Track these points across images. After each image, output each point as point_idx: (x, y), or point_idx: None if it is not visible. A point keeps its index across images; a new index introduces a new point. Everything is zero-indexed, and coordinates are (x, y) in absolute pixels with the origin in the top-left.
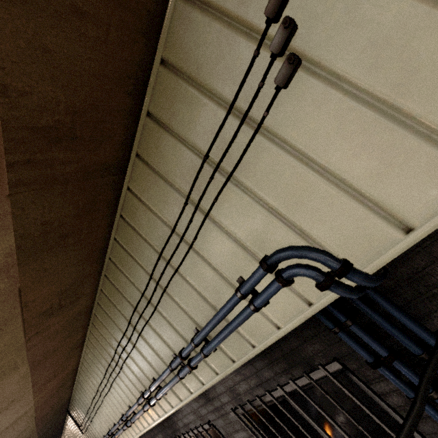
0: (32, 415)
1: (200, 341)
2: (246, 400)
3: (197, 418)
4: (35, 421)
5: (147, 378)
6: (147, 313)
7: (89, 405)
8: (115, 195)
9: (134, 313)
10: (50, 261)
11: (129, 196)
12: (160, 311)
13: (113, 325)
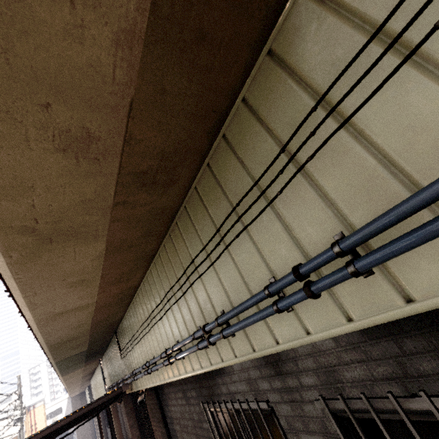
0: (91, 312)
1: (357, 242)
2: (351, 393)
3: (250, 391)
4: (91, 322)
5: (214, 311)
6: (251, 213)
7: (136, 331)
8: (279, 1)
9: (230, 215)
10: (173, 78)
11: (300, 2)
12: (276, 207)
13: (194, 235)
